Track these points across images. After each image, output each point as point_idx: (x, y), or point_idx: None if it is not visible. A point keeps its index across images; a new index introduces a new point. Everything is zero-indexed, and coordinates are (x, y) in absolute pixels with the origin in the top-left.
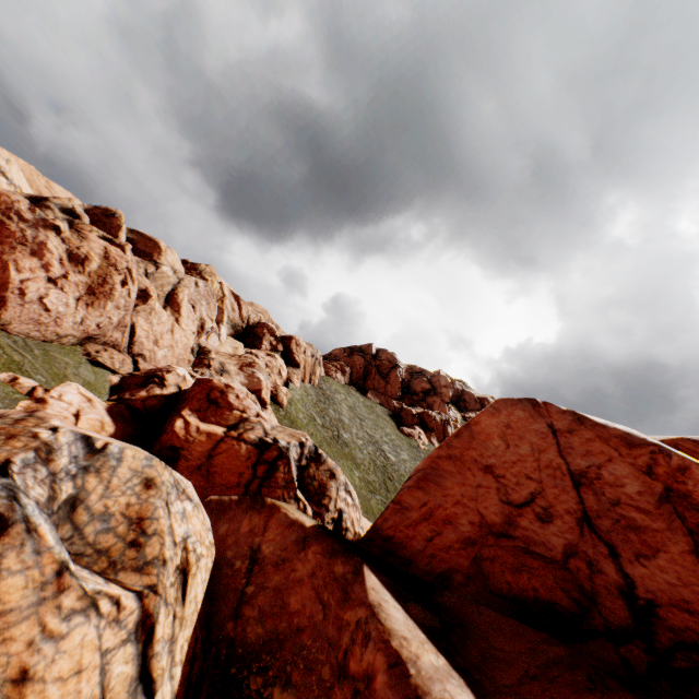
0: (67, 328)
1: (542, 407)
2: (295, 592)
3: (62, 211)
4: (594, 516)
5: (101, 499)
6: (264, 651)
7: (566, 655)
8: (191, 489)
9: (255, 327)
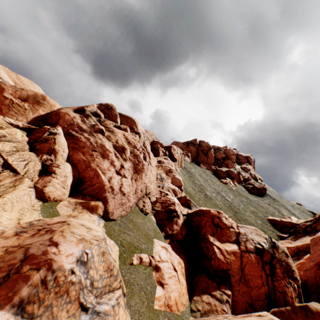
0: (132, 200)
1: None
2: None
3: (91, 114)
4: None
5: None
6: None
7: None
8: None
9: (152, 144)
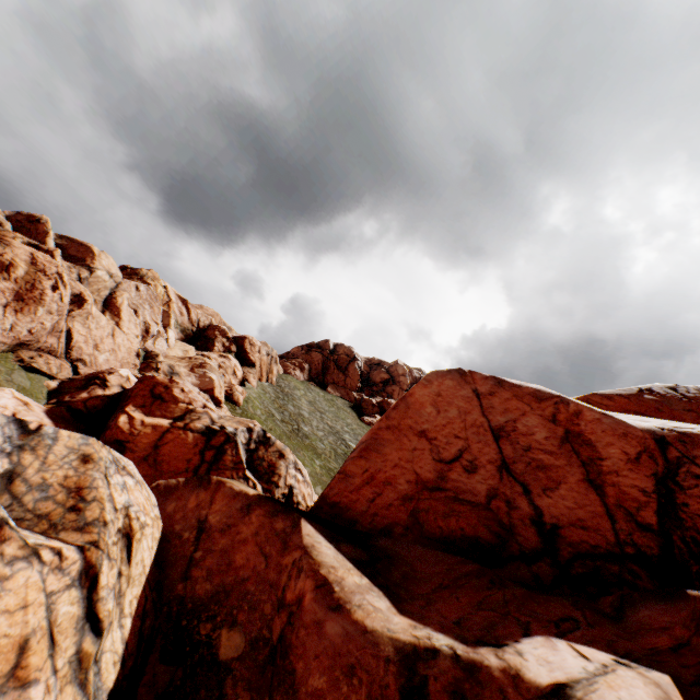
0: None
1: (468, 376)
2: (240, 550)
3: None
4: (511, 462)
5: (38, 473)
6: (213, 602)
7: (476, 569)
8: (133, 468)
9: (206, 329)
